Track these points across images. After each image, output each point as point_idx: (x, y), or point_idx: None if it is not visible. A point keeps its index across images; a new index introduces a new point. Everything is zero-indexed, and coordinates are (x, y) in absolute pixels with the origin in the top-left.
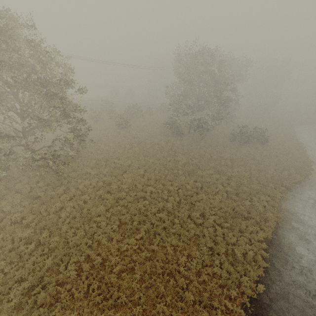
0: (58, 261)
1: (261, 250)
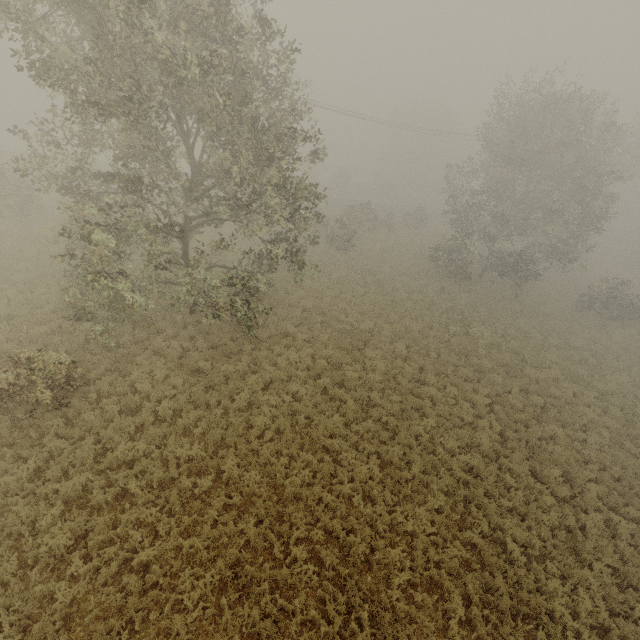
0: (268, 532)
1: None
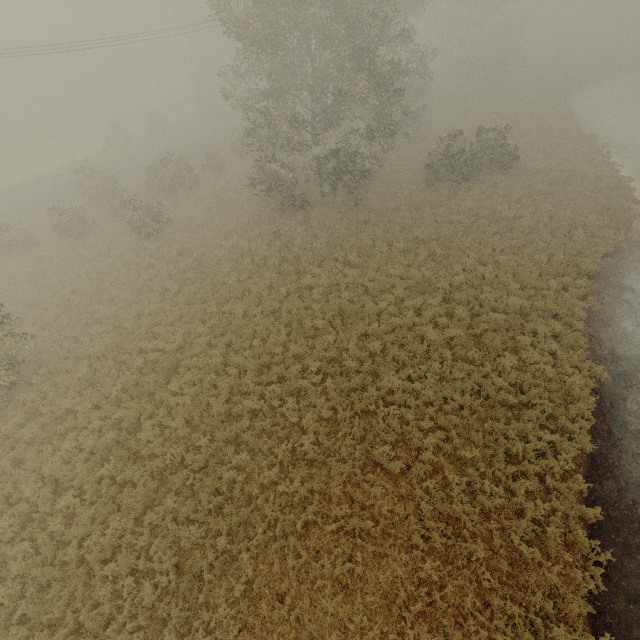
0: None
1: (577, 499)
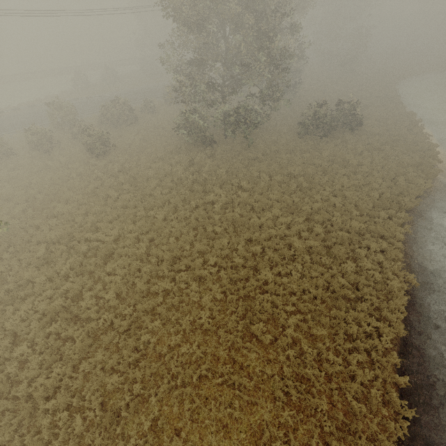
0: None
1: (392, 370)
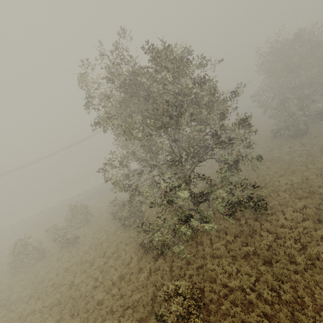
0: None
1: None
